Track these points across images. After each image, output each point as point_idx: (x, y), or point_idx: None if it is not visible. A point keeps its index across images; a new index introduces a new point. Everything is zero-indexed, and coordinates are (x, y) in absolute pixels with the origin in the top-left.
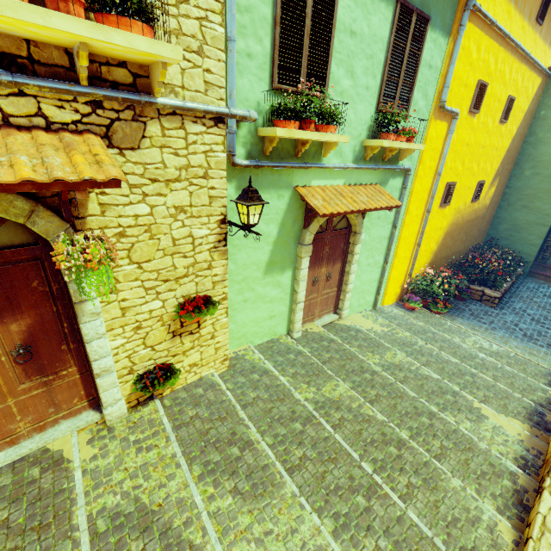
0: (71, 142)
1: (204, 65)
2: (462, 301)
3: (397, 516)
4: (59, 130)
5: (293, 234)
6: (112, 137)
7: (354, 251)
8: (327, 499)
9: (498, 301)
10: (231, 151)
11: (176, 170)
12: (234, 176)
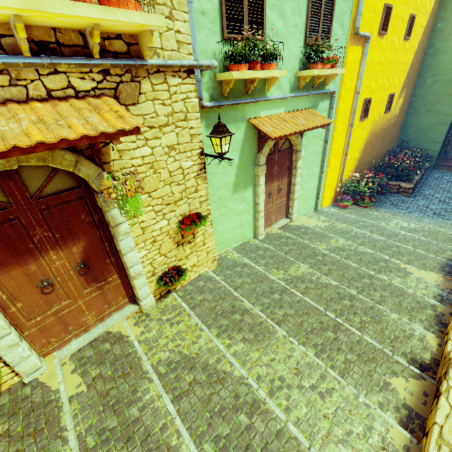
0: (97, 104)
1: (175, 27)
2: (383, 195)
3: (356, 340)
4: (85, 97)
5: (250, 158)
6: (119, 97)
7: (297, 166)
8: (307, 337)
9: (411, 191)
10: (199, 96)
11: (165, 117)
12: (203, 116)
